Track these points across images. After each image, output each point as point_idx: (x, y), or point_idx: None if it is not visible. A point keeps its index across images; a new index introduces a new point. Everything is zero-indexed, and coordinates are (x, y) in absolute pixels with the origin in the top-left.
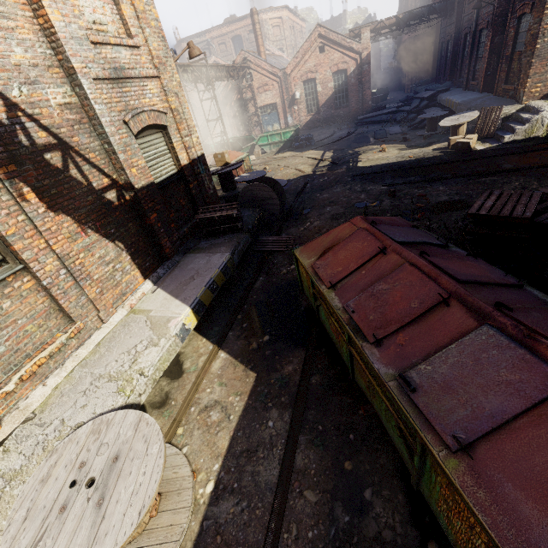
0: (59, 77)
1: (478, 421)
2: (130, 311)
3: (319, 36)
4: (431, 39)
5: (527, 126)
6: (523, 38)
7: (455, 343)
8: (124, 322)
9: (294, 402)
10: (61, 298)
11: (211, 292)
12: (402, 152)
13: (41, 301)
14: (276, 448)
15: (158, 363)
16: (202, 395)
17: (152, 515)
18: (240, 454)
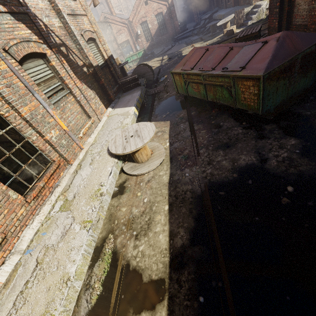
0: (54, 14)
1: (245, 62)
2: (108, 117)
3: None
4: None
5: (256, 14)
6: None
7: (236, 55)
8: (108, 119)
9: (188, 119)
10: (84, 106)
11: (139, 104)
12: (202, 44)
13: (78, 107)
14: (186, 130)
15: (131, 122)
16: None
17: (152, 153)
18: (174, 136)
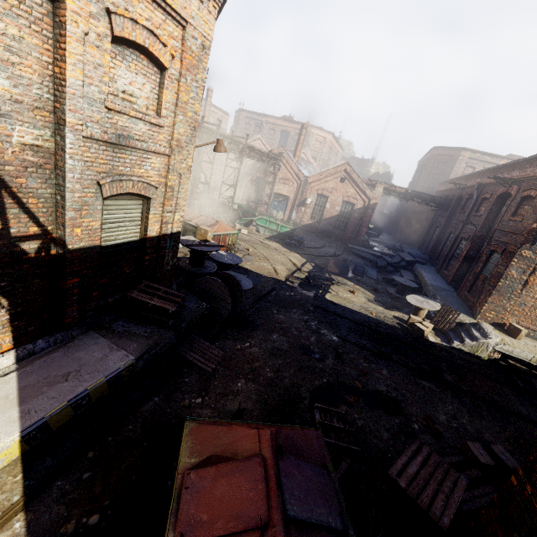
0: (44, 120)
1: None
2: None
3: (345, 170)
4: (426, 215)
5: (474, 343)
6: (491, 268)
7: None
8: None
9: None
10: None
11: (74, 409)
12: (368, 304)
13: None
14: None
15: None
16: None
17: None
18: None
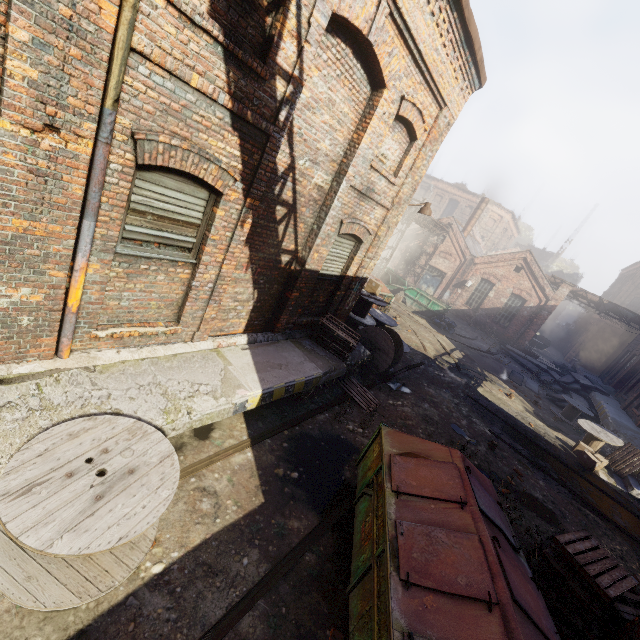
0: (332, 169)
1: None
2: (216, 349)
3: (524, 259)
4: (619, 338)
5: None
6: None
7: None
8: (206, 354)
9: (279, 561)
10: (190, 301)
11: (285, 392)
12: (526, 414)
13: (177, 292)
14: (234, 589)
15: (206, 415)
16: (209, 474)
17: None
18: (202, 563)
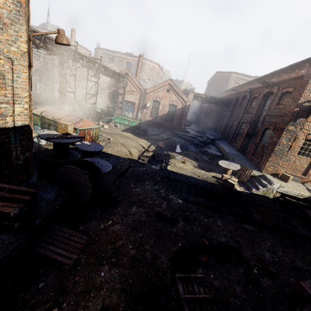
0: None
1: None
2: None
3: (169, 84)
4: (216, 112)
5: (265, 189)
6: (266, 139)
7: None
8: None
9: None
10: None
11: None
12: (195, 169)
13: None
14: None
15: None
16: None
17: None
18: None
